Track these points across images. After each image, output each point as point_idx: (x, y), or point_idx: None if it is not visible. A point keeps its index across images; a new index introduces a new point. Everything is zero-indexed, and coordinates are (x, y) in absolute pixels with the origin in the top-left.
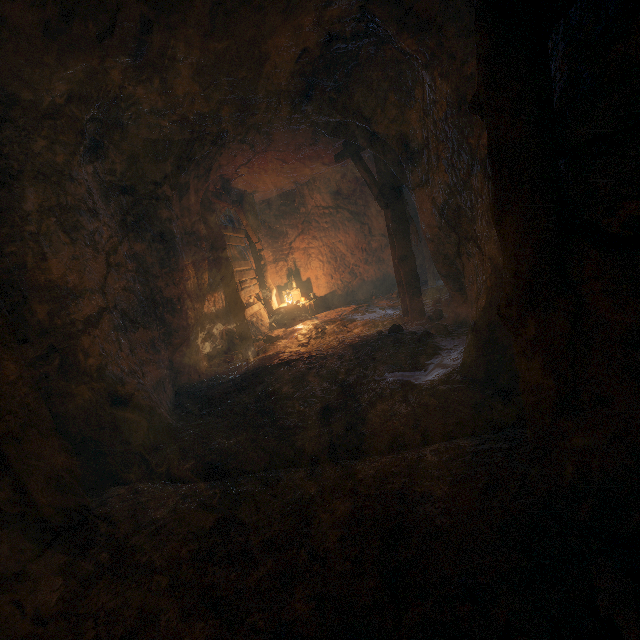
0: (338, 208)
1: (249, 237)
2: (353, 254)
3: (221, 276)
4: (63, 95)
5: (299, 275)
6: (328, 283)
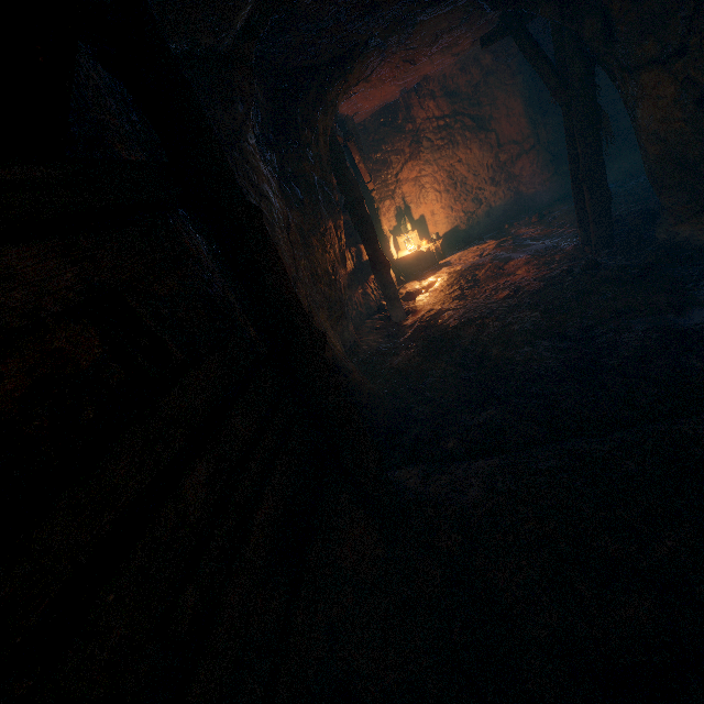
0: (456, 115)
1: (358, 177)
2: (476, 175)
3: (361, 233)
4: (238, 30)
5: (410, 214)
6: (448, 218)
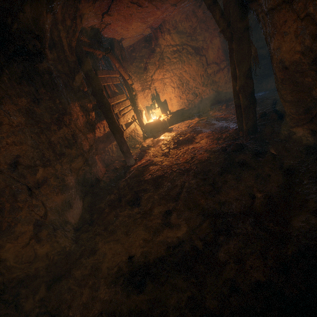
0: (183, 45)
1: (122, 76)
2: (194, 80)
3: (102, 112)
4: None
5: (159, 98)
6: (178, 102)
